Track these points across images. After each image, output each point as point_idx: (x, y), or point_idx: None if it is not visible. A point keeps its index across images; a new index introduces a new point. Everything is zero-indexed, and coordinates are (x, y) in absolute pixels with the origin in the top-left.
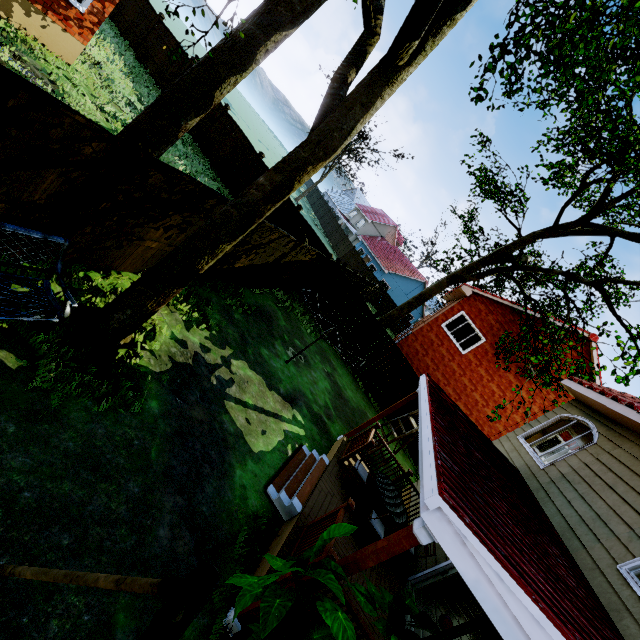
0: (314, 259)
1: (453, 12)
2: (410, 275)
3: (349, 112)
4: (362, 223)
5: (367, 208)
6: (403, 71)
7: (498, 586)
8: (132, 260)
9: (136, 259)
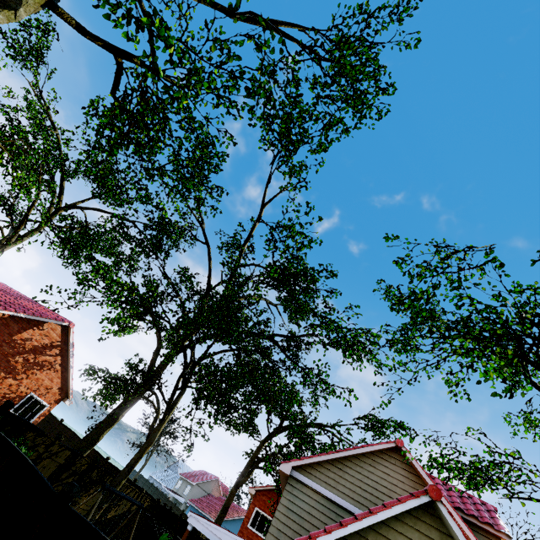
0: (149, 505)
1: (174, 407)
2: (237, 515)
3: (155, 432)
4: (188, 489)
5: (190, 473)
6: (166, 420)
7: (207, 526)
8: None
9: None
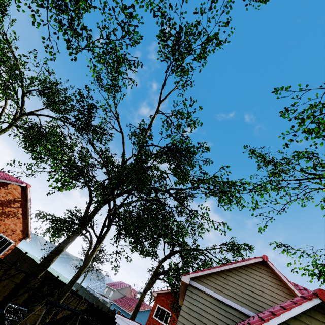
0: (87, 307)
1: (102, 239)
2: (143, 308)
3: (89, 257)
4: (112, 293)
5: (112, 283)
6: (97, 249)
7: (130, 324)
8: (28, 322)
9: (29, 321)
